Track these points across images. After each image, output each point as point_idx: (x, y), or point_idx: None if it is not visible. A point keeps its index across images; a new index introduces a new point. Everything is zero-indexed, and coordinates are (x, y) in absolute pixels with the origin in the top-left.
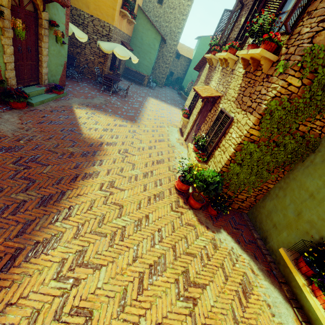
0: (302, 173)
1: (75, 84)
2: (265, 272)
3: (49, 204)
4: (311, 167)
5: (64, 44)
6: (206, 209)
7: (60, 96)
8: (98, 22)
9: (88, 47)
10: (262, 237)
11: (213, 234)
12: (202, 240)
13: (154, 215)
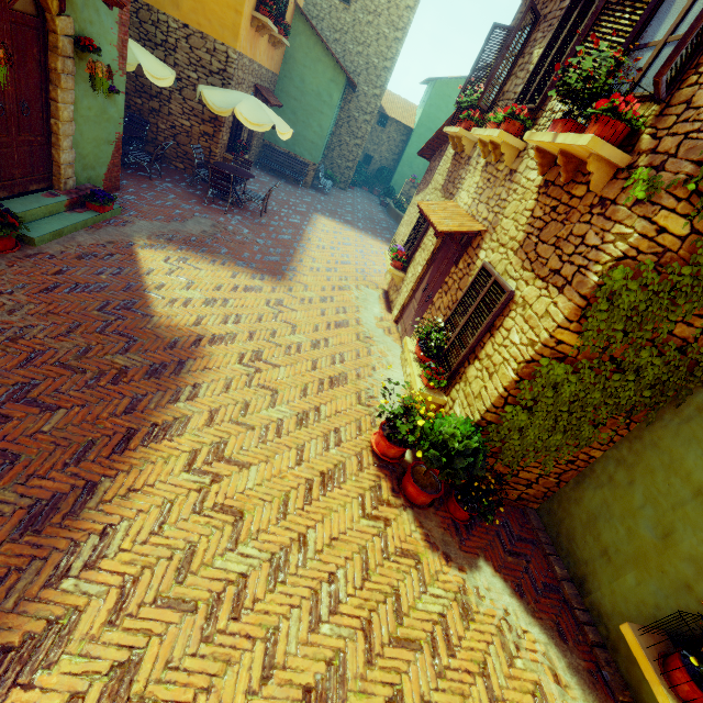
0: (675, 435)
1: (144, 185)
2: (585, 677)
3: (48, 526)
4: (698, 423)
5: (116, 94)
6: (444, 505)
7: (104, 217)
8: (200, 41)
9: (176, 98)
10: (573, 575)
11: (461, 577)
12: (435, 596)
13: (319, 534)
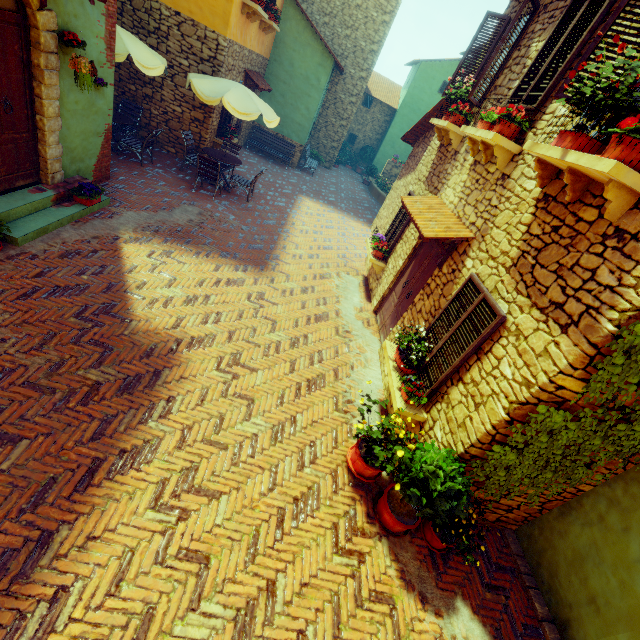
0: None
1: (135, 172)
2: None
3: None
4: None
5: (105, 86)
6: (420, 531)
7: (91, 210)
8: (191, 29)
9: (168, 84)
10: (555, 616)
11: (438, 624)
12: None
13: (289, 579)
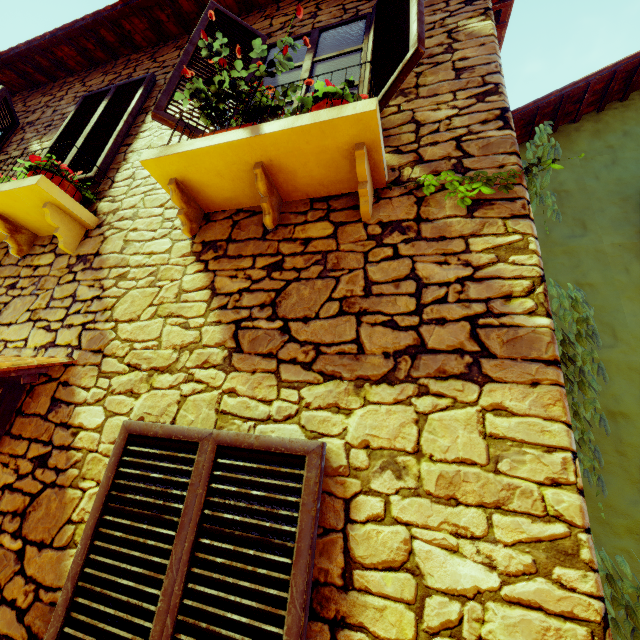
0: None
1: None
2: None
3: None
4: None
5: None
6: None
7: None
8: None
9: None
10: None
11: None
12: None
13: None
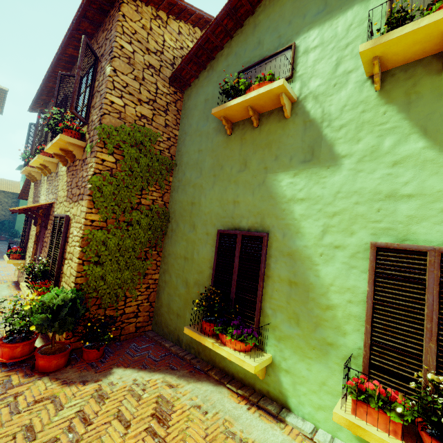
0: (171, 245)
1: None
2: (188, 375)
3: None
4: (174, 235)
5: None
6: (80, 359)
7: None
8: None
9: None
10: (175, 341)
11: (97, 384)
12: (72, 406)
13: None
